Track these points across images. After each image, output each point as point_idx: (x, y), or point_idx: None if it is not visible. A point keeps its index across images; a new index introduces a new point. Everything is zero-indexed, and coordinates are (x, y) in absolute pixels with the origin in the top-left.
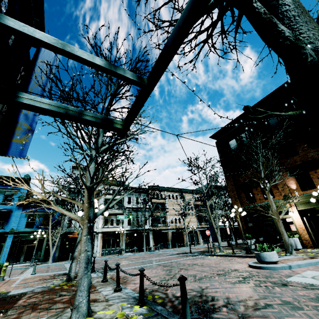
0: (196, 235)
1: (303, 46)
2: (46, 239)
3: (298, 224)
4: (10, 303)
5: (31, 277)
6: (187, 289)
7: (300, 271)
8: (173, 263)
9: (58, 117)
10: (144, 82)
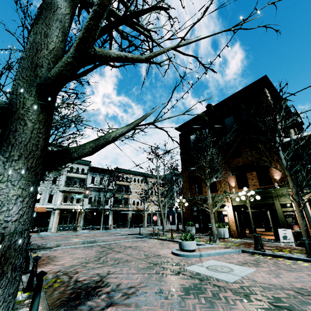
0: None
1: None
2: None
3: (230, 217)
4: None
5: None
6: (95, 273)
7: (205, 260)
8: (113, 244)
9: None
10: None
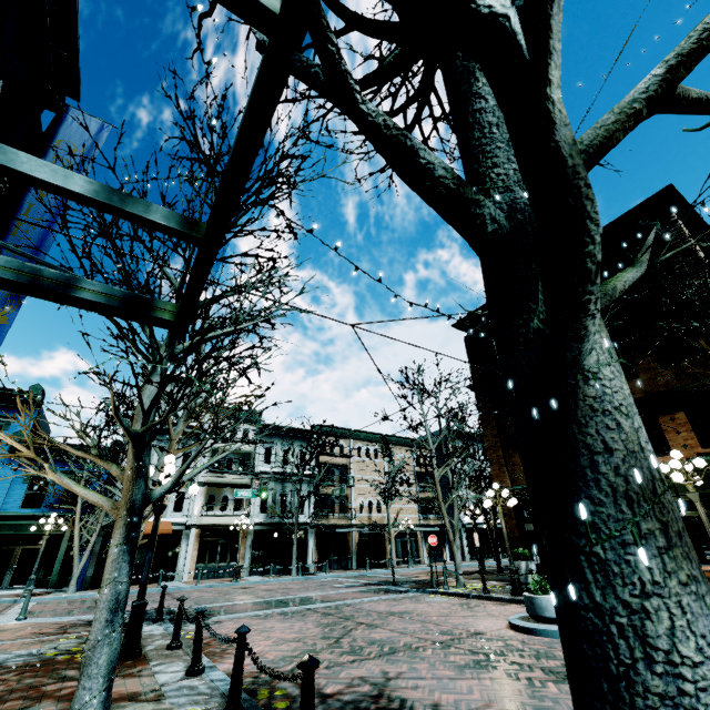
0: (414, 542)
1: (479, 198)
2: (67, 535)
3: None
4: None
5: (14, 626)
6: (353, 677)
7: None
8: (346, 608)
9: (16, 291)
10: (198, 233)
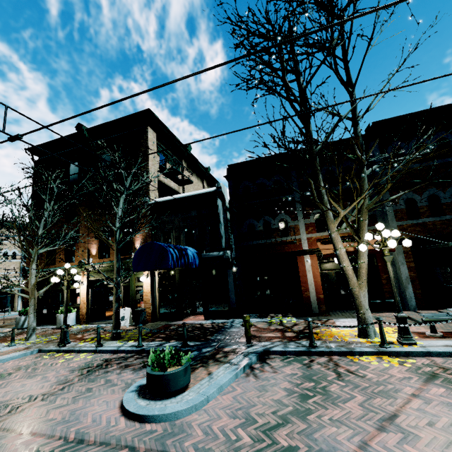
0: (10, 297)
1: None
2: None
3: (83, 297)
4: None
5: None
6: None
7: None
8: None
9: None
10: None
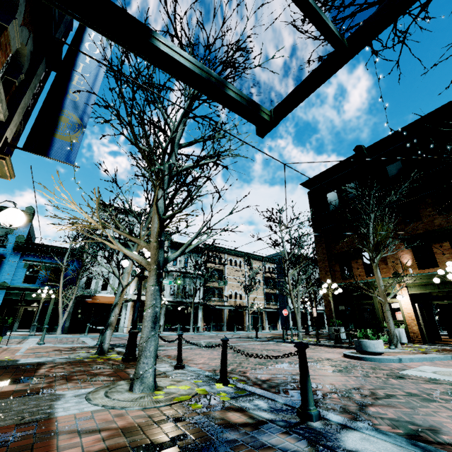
0: (260, 317)
1: None
2: (52, 301)
3: (407, 312)
4: (26, 371)
5: (40, 347)
6: (272, 373)
7: (415, 366)
8: (237, 346)
9: (194, 85)
10: (346, 44)
